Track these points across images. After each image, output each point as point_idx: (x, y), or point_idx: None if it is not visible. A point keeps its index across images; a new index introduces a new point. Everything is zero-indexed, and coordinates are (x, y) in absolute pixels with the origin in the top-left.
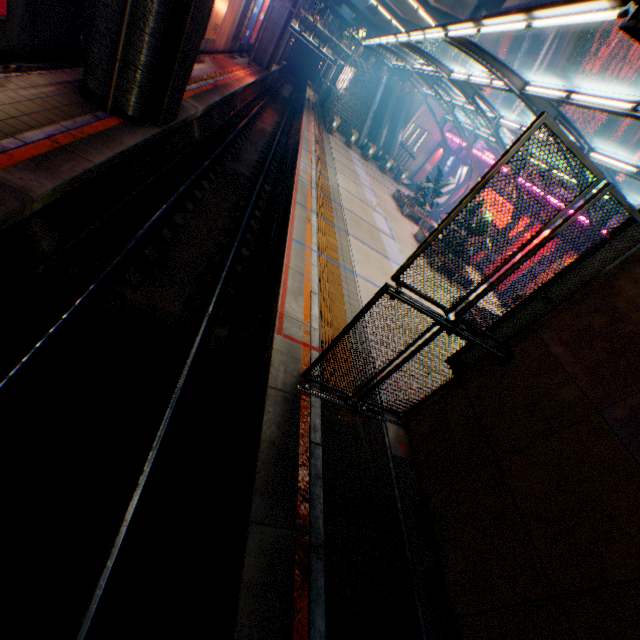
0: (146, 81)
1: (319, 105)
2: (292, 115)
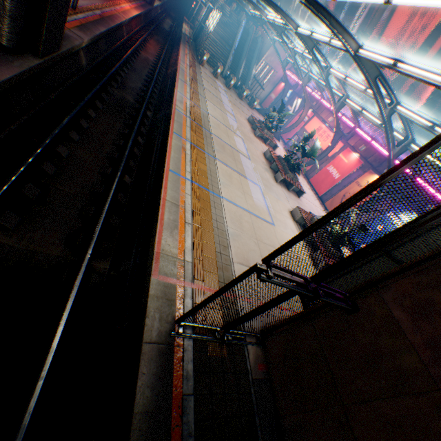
0: (17, 10)
1: (193, 39)
2: (171, 46)
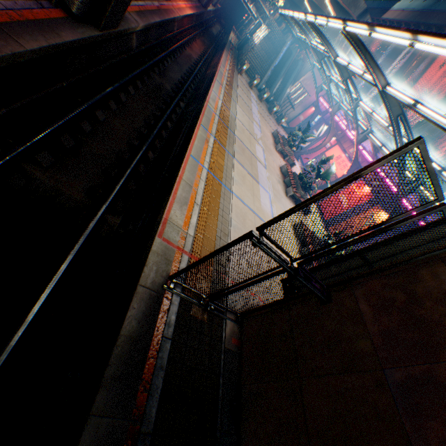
0: None
1: (237, 48)
2: (215, 50)
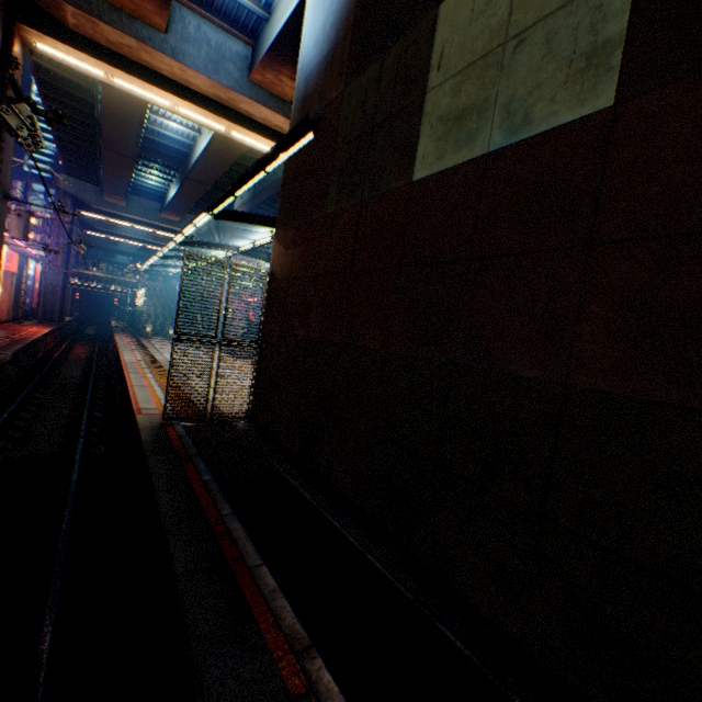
0: None
1: (130, 326)
2: (105, 342)
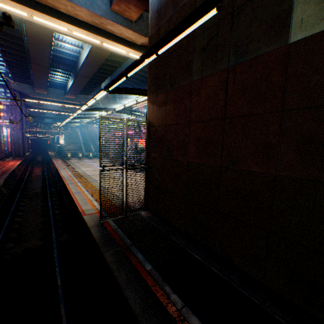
0: None
1: (58, 154)
2: (48, 163)
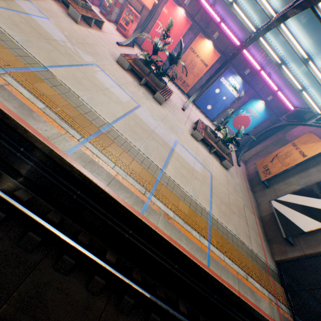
0: None
1: None
2: None
